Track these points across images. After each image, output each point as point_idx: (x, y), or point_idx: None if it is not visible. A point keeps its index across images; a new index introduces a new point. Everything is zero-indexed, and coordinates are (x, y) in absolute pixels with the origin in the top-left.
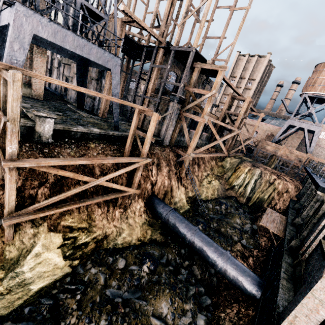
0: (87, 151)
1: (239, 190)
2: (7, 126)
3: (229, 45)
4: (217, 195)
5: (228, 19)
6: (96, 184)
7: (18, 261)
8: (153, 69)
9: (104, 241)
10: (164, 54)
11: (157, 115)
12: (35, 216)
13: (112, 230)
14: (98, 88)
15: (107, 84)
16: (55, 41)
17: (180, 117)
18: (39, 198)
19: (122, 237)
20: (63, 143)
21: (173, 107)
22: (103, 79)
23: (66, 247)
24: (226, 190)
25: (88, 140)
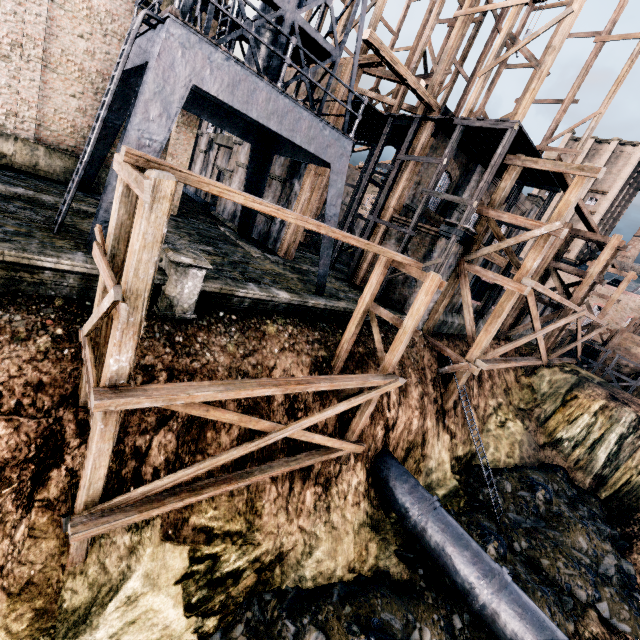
0: (260, 342)
1: (575, 454)
2: (118, 310)
3: (587, 119)
4: (519, 458)
5: (588, 61)
6: (281, 436)
7: (87, 615)
8: (404, 165)
9: (276, 568)
10: (434, 133)
11: (438, 278)
12: (142, 516)
13: (295, 539)
14: (283, 198)
15: (305, 191)
16: (232, 101)
17: (457, 272)
18: (154, 456)
19: (314, 559)
20: (214, 323)
21: (447, 251)
22: (296, 180)
23: (193, 581)
24: (540, 448)
25: (264, 315)
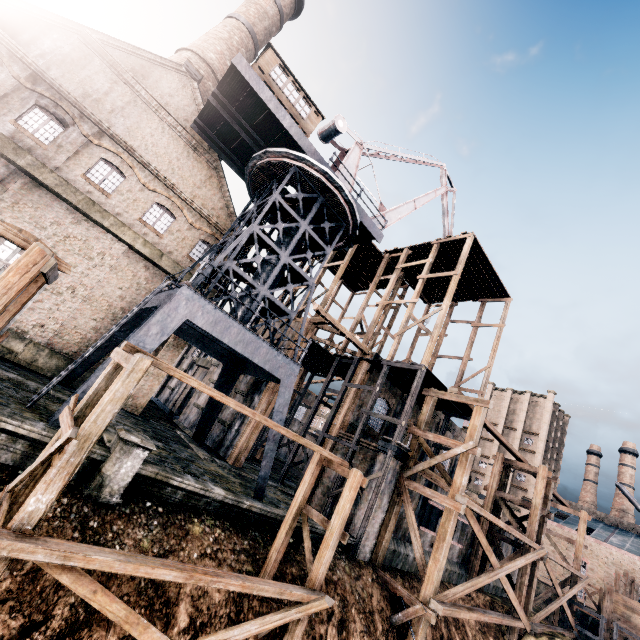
0: (180, 541)
1: None
2: (67, 447)
3: (481, 370)
4: None
5: (471, 336)
6: None
7: None
8: (348, 390)
9: None
10: (370, 369)
11: (359, 474)
12: None
13: None
14: None
15: (262, 404)
16: (212, 331)
17: (399, 489)
18: None
19: None
20: (137, 512)
21: (386, 464)
22: (257, 395)
23: None
24: None
25: (193, 513)
